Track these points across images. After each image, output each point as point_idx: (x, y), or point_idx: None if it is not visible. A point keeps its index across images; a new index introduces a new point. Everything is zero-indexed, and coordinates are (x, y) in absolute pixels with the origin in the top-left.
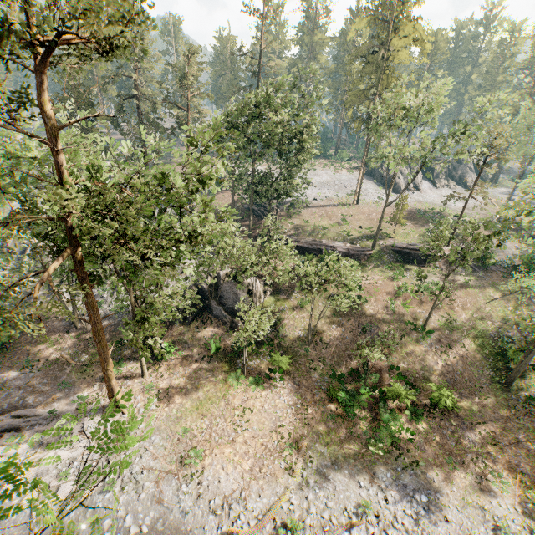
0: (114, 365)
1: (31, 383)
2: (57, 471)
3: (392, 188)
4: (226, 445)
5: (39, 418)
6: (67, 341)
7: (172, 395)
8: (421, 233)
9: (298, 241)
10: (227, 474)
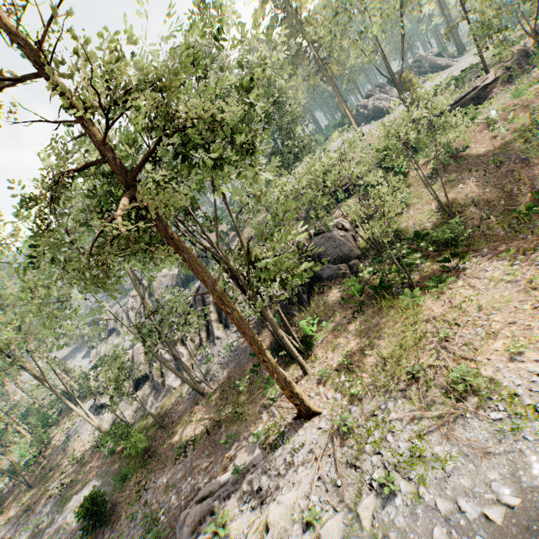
0: (267, 387)
1: (193, 465)
2: (298, 524)
3: (382, 115)
4: (487, 344)
5: (227, 486)
6: (202, 410)
7: (357, 361)
8: (450, 94)
9: (343, 185)
10: (536, 361)
